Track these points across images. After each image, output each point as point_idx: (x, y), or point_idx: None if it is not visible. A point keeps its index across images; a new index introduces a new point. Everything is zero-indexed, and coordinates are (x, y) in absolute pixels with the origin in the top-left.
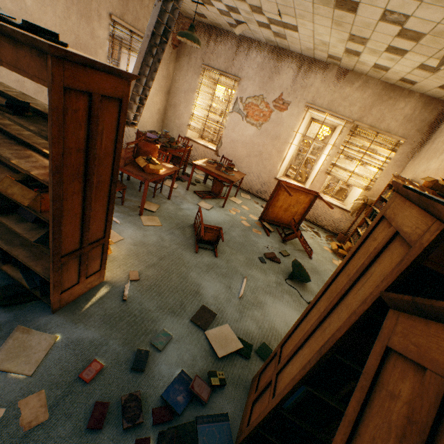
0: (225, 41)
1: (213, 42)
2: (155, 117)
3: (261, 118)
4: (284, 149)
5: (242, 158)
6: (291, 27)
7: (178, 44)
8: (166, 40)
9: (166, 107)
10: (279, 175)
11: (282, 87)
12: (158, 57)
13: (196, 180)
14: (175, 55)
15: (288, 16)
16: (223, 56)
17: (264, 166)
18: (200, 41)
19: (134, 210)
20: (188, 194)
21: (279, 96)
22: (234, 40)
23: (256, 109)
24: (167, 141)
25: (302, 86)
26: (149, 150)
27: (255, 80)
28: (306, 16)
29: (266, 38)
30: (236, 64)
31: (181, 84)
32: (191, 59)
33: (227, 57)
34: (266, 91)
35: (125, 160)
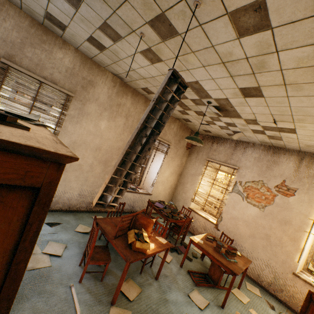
0: (224, 144)
1: (215, 145)
2: (167, 190)
3: (263, 200)
4: (299, 237)
5: (244, 237)
6: (287, 130)
7: (190, 146)
8: (159, 132)
9: (177, 183)
10: (298, 268)
11: (283, 175)
12: (149, 145)
13: (193, 253)
14: (187, 153)
15: (284, 122)
16: (223, 153)
17: (274, 253)
18: (206, 144)
19: (109, 292)
20: (180, 274)
21: (281, 182)
22: (232, 143)
23: (256, 192)
24: (170, 211)
25: (308, 175)
26: (144, 223)
27: (253, 169)
28: (307, 119)
29: (260, 140)
30: (234, 158)
31: (189, 170)
32: (199, 155)
33: (226, 153)
34: (266, 177)
35: (116, 232)
